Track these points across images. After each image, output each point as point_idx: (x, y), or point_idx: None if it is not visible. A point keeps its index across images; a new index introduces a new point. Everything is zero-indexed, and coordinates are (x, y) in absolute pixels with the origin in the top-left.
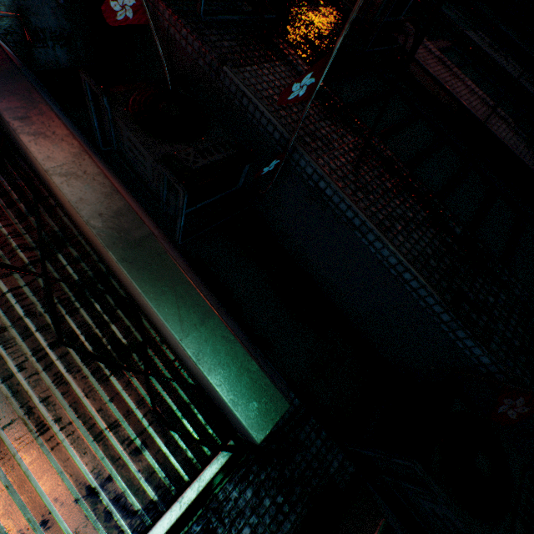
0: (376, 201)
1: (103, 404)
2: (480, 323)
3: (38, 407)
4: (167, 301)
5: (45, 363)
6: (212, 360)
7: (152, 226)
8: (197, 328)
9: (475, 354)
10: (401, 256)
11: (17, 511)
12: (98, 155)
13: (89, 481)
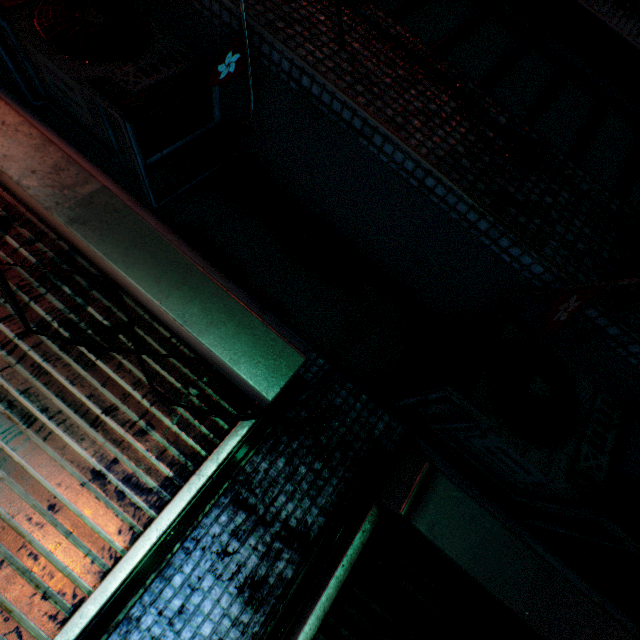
0: (384, 94)
1: (94, 390)
2: (530, 227)
3: (19, 400)
4: (136, 262)
5: (18, 356)
6: (202, 321)
7: (109, 184)
8: (178, 288)
9: (524, 265)
10: (418, 156)
11: (20, 499)
12: (28, 111)
13: (93, 465)
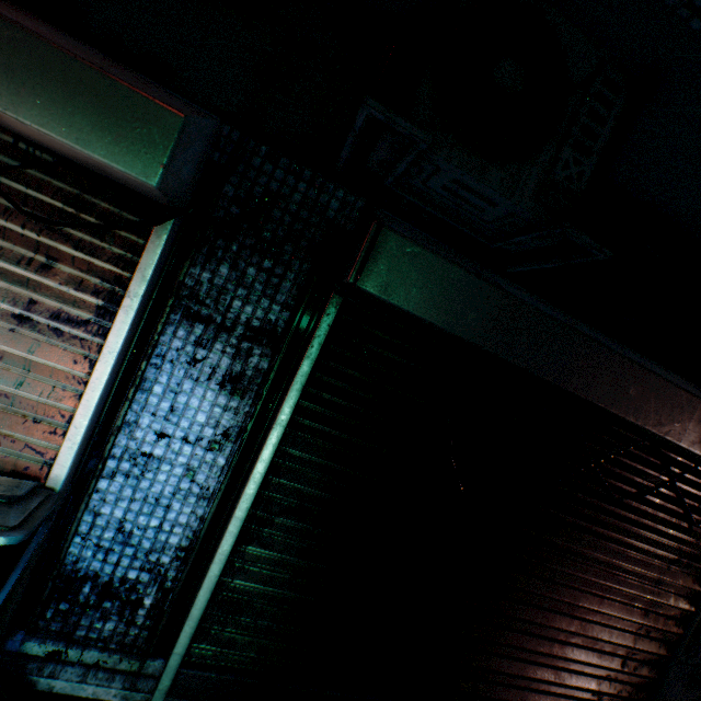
0: None
1: None
2: None
3: None
4: None
5: None
6: (9, 89)
7: None
8: None
9: None
10: None
11: None
12: None
13: (10, 311)
